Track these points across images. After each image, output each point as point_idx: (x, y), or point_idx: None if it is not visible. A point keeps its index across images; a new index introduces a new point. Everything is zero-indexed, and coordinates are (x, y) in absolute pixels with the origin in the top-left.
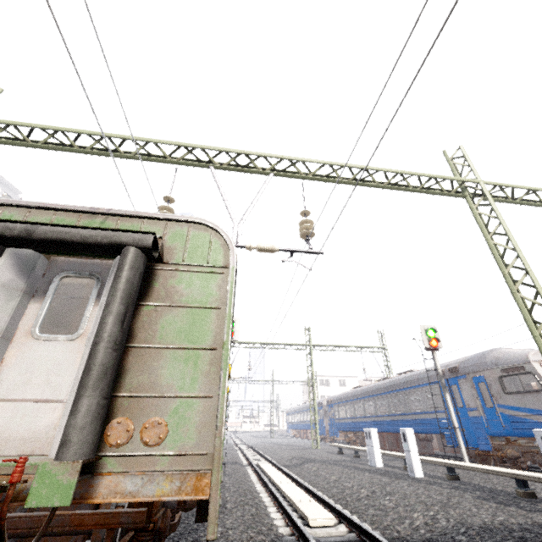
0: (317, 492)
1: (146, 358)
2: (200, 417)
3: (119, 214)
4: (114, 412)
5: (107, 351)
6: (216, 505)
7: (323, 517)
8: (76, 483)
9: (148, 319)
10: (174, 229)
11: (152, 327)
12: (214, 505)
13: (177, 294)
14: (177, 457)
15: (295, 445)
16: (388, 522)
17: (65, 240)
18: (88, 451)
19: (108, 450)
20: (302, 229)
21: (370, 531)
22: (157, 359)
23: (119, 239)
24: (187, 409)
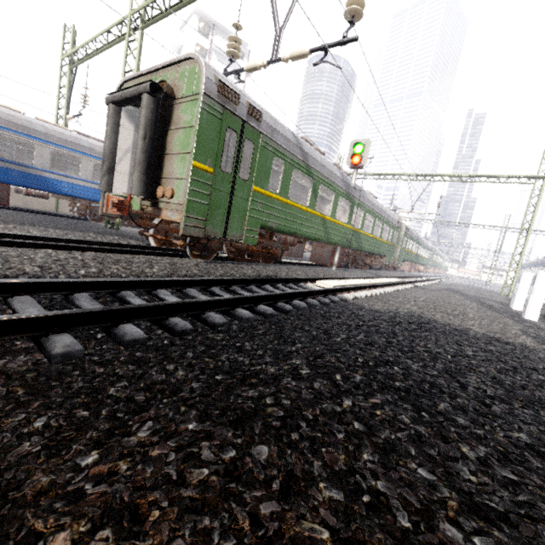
0: (367, 285)
1: (169, 160)
2: (184, 189)
3: (159, 68)
4: (161, 185)
5: (139, 153)
6: (182, 224)
7: (326, 283)
8: (141, 205)
9: (170, 138)
10: (181, 70)
11: (171, 143)
12: (182, 224)
13: (180, 120)
14: (177, 205)
15: (489, 291)
16: (383, 305)
17: (127, 98)
18: (139, 193)
19: (160, 200)
20: (349, 7)
21: (325, 288)
22: (173, 160)
23: (140, 90)
24: (180, 185)
